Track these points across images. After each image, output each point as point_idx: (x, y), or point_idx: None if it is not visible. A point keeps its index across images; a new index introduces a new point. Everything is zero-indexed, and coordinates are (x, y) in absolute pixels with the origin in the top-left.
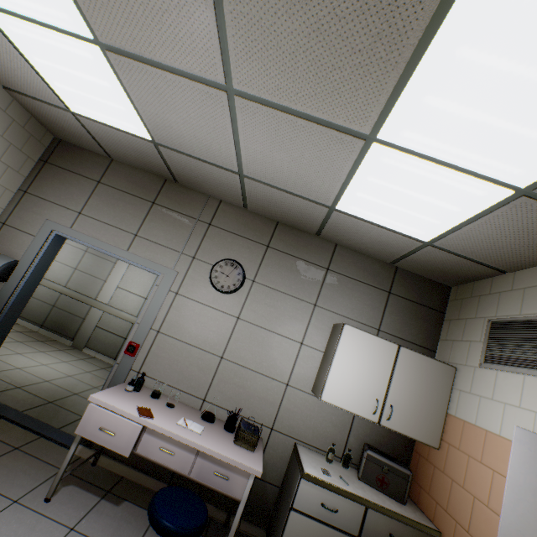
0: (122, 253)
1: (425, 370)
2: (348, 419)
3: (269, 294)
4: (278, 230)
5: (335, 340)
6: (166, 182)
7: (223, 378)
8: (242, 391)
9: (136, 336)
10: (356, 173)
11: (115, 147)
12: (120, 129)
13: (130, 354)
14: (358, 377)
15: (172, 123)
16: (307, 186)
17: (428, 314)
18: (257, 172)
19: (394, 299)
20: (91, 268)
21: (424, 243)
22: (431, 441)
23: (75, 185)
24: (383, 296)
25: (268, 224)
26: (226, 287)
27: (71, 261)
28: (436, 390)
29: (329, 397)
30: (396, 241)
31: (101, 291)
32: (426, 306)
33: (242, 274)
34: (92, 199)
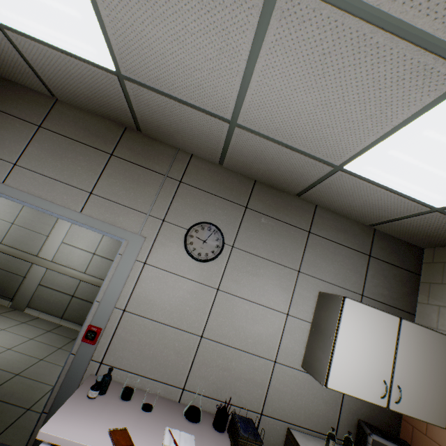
0: (74, 216)
1: (427, 343)
2: (339, 393)
3: (251, 261)
4: (257, 189)
5: (332, 314)
6: (126, 130)
7: (204, 361)
8: (227, 374)
9: (96, 318)
10: (411, 123)
11: (61, 81)
12: (70, 53)
13: (89, 342)
14: (363, 358)
15: (153, 42)
16: (321, 140)
17: (405, 276)
18: (258, 120)
19: (374, 262)
20: (31, 222)
21: (430, 209)
22: (438, 421)
23: (6, 128)
24: (363, 260)
25: (245, 182)
26: (204, 254)
27: (7, 215)
28: (438, 364)
29: (335, 383)
30: (397, 205)
31: (44, 247)
32: (403, 269)
33: (222, 240)
34: (31, 147)
